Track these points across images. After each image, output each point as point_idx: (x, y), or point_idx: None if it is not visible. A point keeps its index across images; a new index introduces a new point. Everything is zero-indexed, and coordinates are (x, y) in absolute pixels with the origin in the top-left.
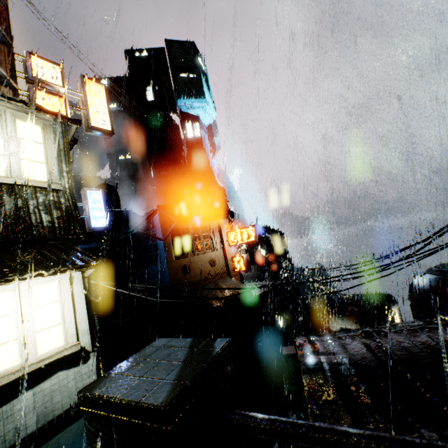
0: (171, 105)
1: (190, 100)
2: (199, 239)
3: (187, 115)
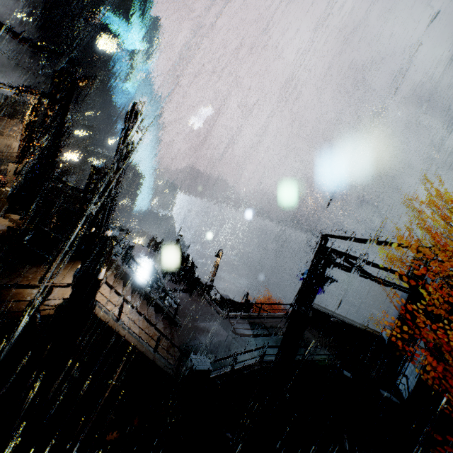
0: (92, 4)
1: (109, 15)
2: (4, 127)
3: (104, 26)
